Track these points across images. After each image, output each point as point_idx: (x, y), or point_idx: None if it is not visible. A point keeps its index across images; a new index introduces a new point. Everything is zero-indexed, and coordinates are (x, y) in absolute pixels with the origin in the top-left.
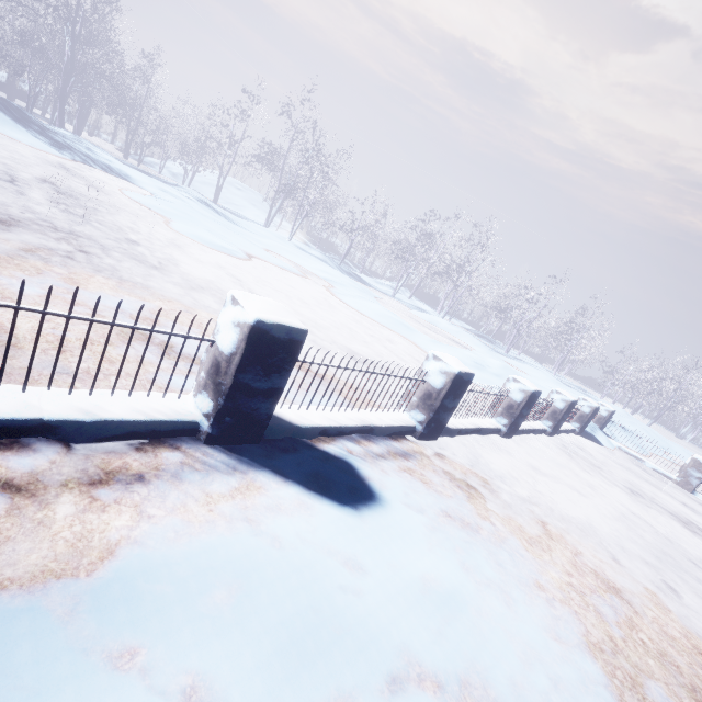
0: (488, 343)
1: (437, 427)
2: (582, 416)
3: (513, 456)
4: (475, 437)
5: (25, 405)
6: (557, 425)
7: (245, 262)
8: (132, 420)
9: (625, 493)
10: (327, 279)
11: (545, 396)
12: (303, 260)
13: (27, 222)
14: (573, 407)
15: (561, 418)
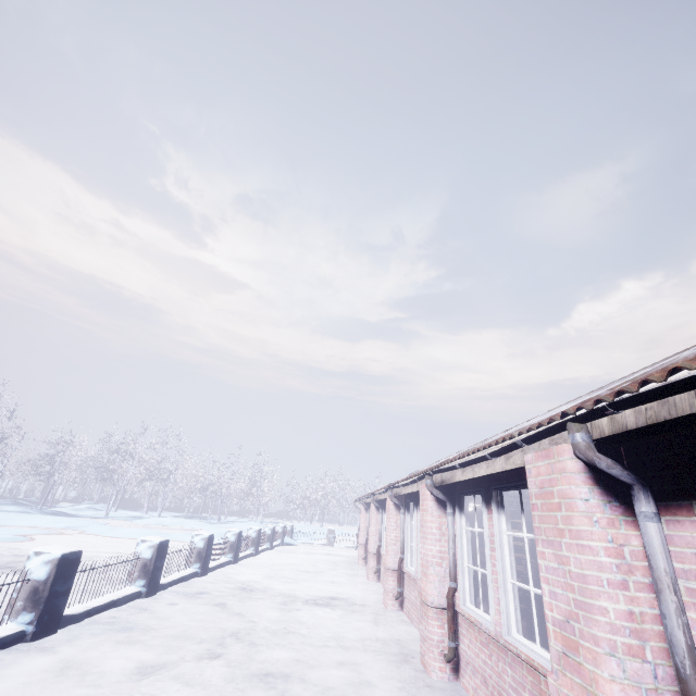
0: (202, 520)
1: (237, 556)
2: (281, 534)
3: (262, 559)
4: (246, 559)
5: (178, 576)
6: (272, 542)
7: (38, 541)
8: (191, 573)
9: (305, 555)
10: (68, 527)
11: (261, 534)
12: (28, 520)
13: (0, 565)
14: (275, 530)
15: (272, 538)
